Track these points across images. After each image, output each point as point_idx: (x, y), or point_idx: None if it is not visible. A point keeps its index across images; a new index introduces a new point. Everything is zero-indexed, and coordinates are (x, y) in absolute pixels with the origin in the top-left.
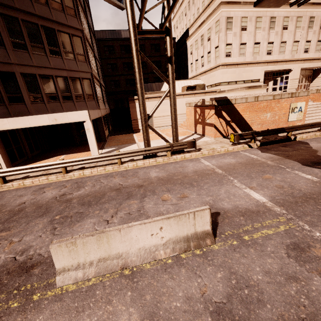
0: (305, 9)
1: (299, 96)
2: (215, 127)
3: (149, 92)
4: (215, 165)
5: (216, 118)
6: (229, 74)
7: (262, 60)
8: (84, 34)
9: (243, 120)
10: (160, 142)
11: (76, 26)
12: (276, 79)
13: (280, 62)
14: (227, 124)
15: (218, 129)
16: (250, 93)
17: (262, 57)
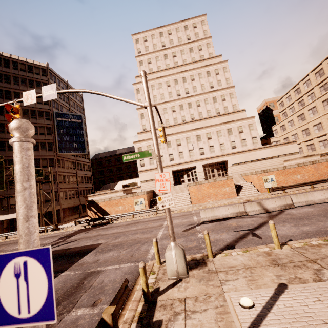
0: (190, 132)
1: (138, 195)
2: (89, 216)
3: (99, 191)
4: (45, 237)
5: (88, 211)
6: (146, 176)
7: (167, 165)
8: (57, 172)
9: (104, 211)
10: (71, 224)
11: (53, 171)
12: (188, 173)
13: (182, 163)
14: (96, 214)
15: (91, 216)
16: (113, 195)
17: (167, 163)
